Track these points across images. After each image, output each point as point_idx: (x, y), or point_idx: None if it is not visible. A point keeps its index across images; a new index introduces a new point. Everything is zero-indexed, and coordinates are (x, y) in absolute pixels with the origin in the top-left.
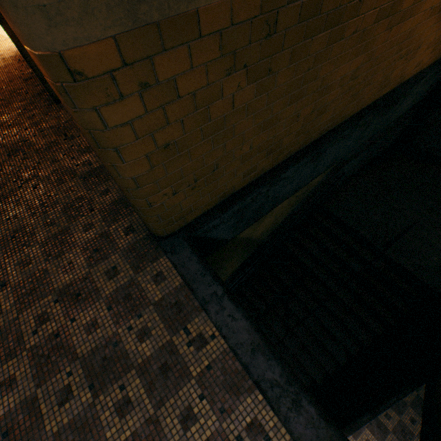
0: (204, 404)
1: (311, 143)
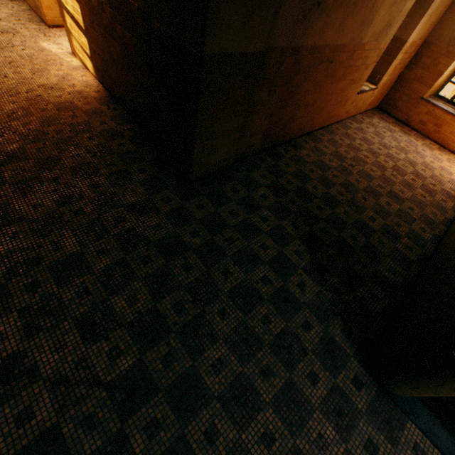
0: None
1: None
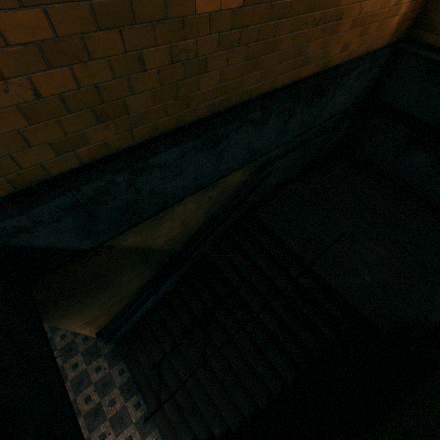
0: None
1: (200, 121)
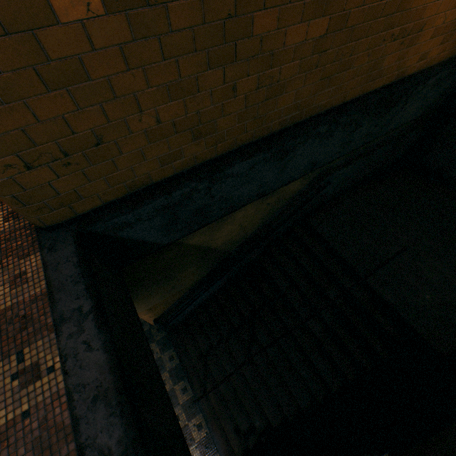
0: None
1: (271, 136)
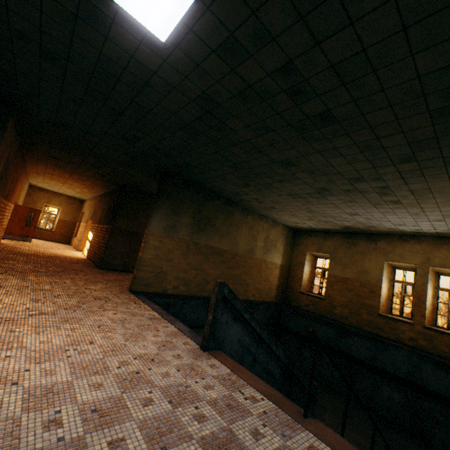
0: (135, 309)
1: (205, 297)
